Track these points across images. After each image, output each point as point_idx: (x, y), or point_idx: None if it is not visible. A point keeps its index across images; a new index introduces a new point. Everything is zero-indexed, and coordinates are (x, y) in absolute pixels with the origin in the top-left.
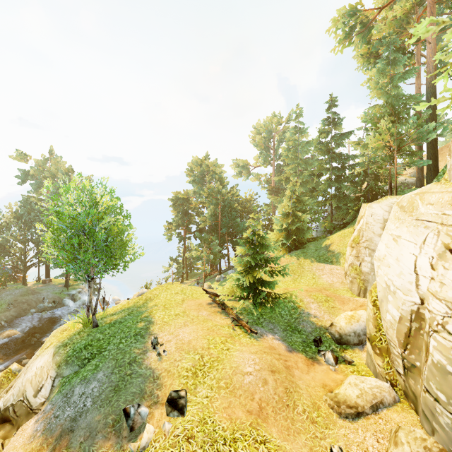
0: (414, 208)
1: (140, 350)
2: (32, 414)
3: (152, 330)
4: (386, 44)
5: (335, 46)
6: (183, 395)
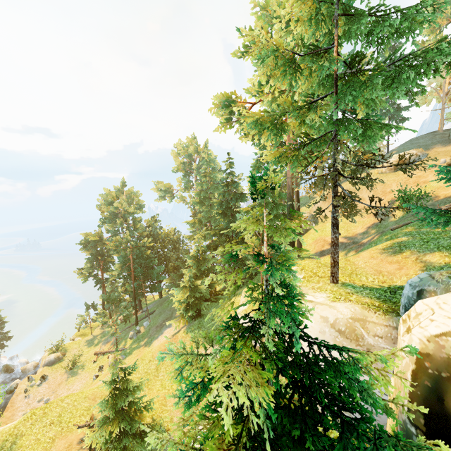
0: None
1: None
2: None
3: None
4: None
5: (218, 126)
6: None
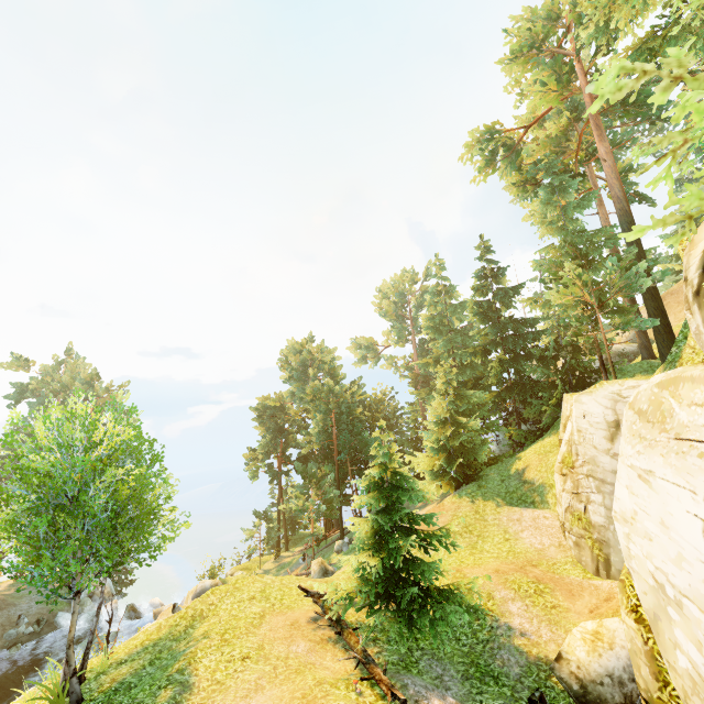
0: (665, 415)
1: None
2: None
3: None
4: (545, 168)
5: (475, 176)
6: None
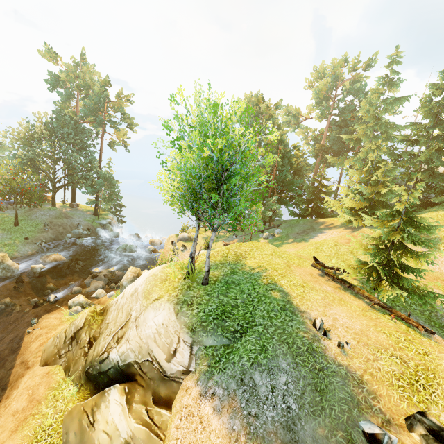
0: None
1: (309, 334)
2: (171, 382)
3: (298, 306)
4: None
5: None
6: (440, 424)
